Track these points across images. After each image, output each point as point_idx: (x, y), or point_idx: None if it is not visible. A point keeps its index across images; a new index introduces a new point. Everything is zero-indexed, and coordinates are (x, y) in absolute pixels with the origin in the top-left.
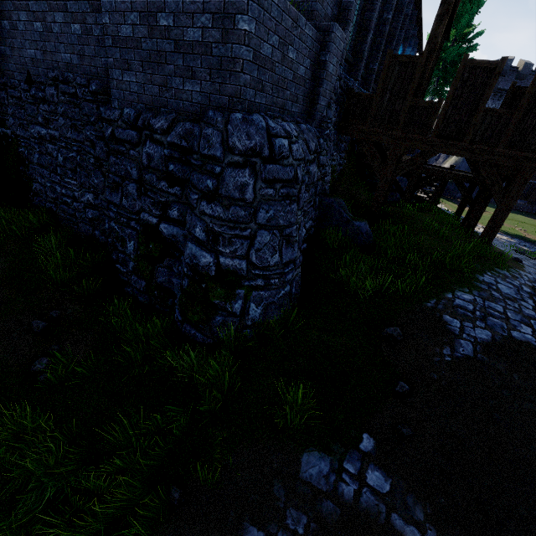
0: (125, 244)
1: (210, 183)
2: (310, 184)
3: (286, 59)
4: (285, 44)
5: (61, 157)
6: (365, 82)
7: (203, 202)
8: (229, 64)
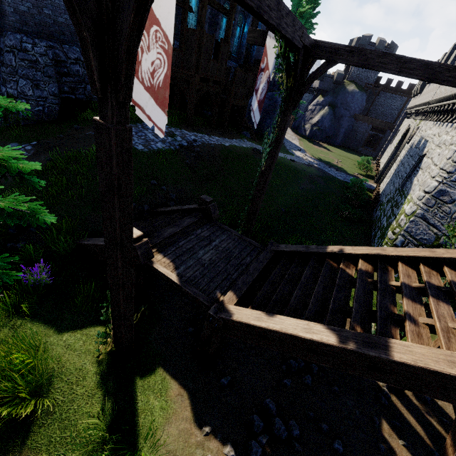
0: None
1: (1, 59)
2: (76, 75)
3: (43, 13)
4: (39, 7)
5: None
6: (179, 37)
7: (1, 67)
8: (5, 13)
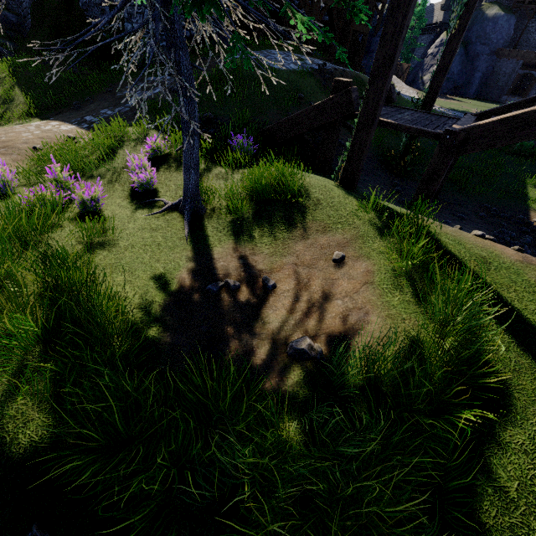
0: (109, 44)
1: None
2: None
3: None
4: None
5: (81, 4)
6: None
7: None
8: None
